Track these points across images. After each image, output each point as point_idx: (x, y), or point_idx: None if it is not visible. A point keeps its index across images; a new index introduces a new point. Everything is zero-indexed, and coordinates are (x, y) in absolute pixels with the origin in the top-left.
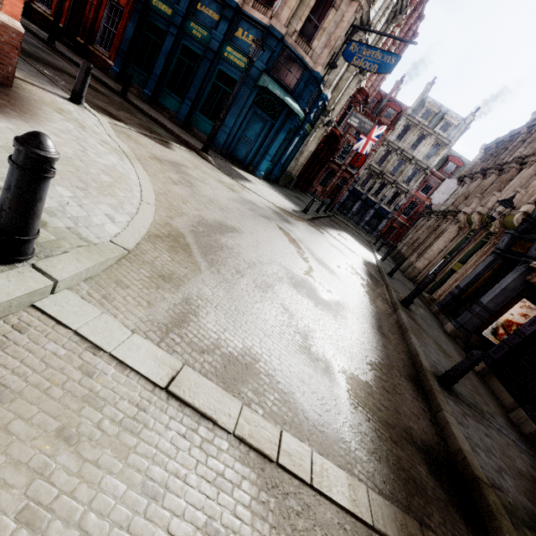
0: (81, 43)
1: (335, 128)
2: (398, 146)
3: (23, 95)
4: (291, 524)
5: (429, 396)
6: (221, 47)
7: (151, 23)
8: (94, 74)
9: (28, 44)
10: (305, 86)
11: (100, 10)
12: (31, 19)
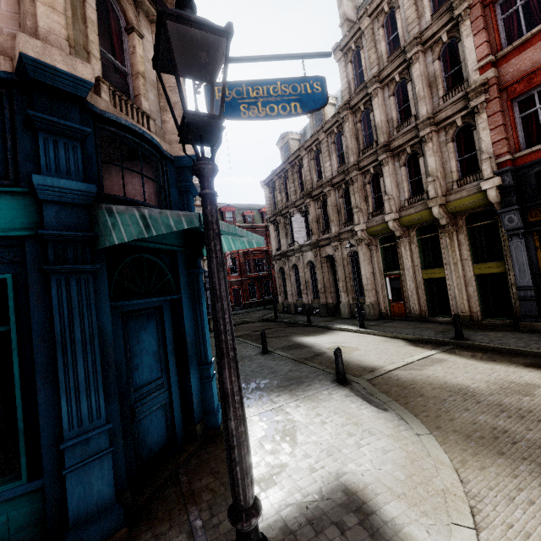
0: None
1: None
2: None
3: None
4: None
5: None
6: None
7: None
8: None
9: None
10: (180, 193)
11: None
12: None
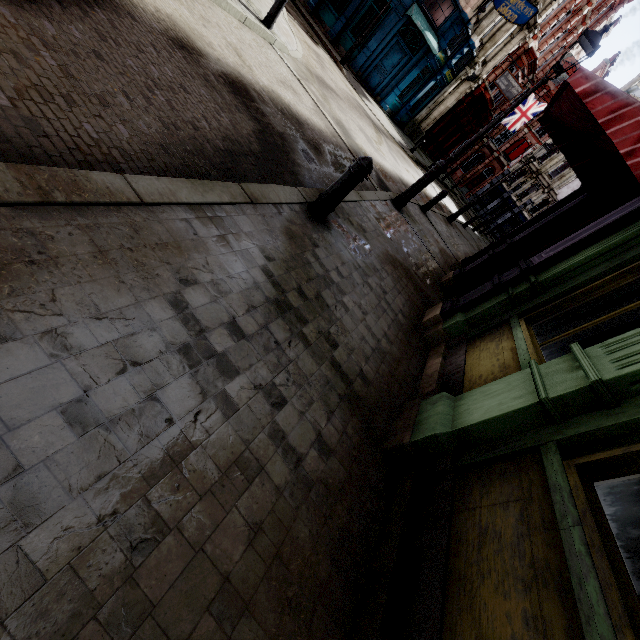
0: None
1: (486, 90)
2: None
3: None
4: (320, 114)
5: None
6: None
7: None
8: None
9: None
10: (451, 26)
11: None
12: None
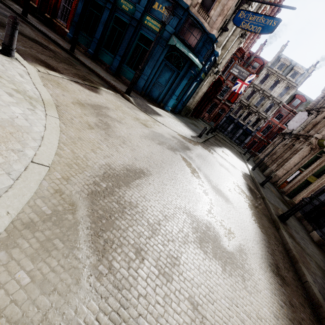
0: (48, 18)
1: (220, 76)
2: (260, 87)
3: None
4: None
5: None
6: (142, 17)
7: (94, 2)
8: (51, 38)
9: None
10: (203, 45)
11: None
12: (17, 2)
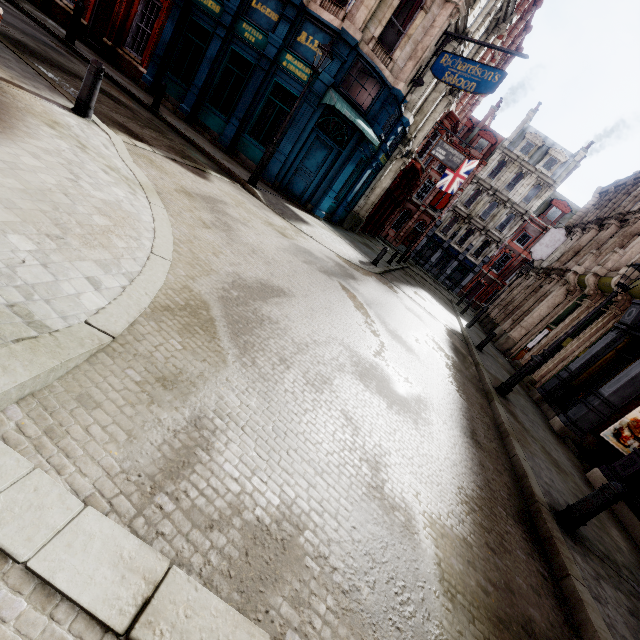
0: (108, 45)
1: (415, 160)
2: (490, 185)
3: None
4: None
5: (547, 548)
6: (279, 54)
7: (194, 23)
8: (119, 83)
9: (35, 41)
10: (382, 107)
11: (133, 5)
12: (50, 14)
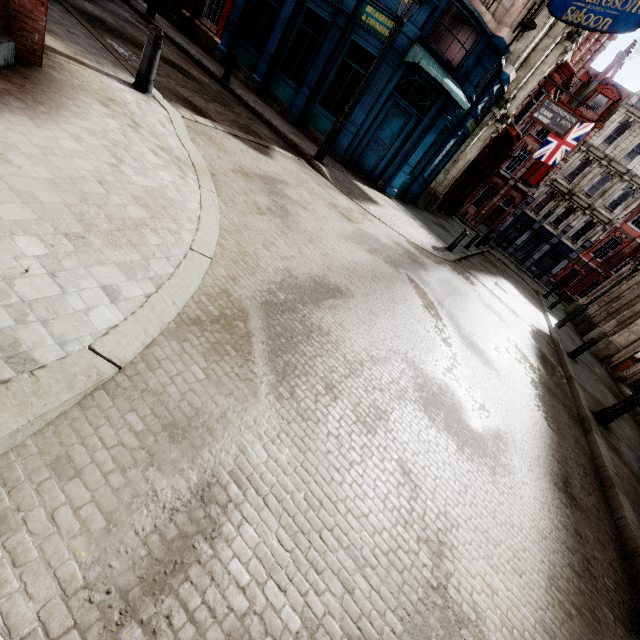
0: (186, 17)
1: (510, 126)
2: (604, 153)
3: (55, 77)
4: None
5: None
6: (358, 7)
7: None
8: (192, 55)
9: (114, 17)
10: (476, 61)
11: None
12: None
